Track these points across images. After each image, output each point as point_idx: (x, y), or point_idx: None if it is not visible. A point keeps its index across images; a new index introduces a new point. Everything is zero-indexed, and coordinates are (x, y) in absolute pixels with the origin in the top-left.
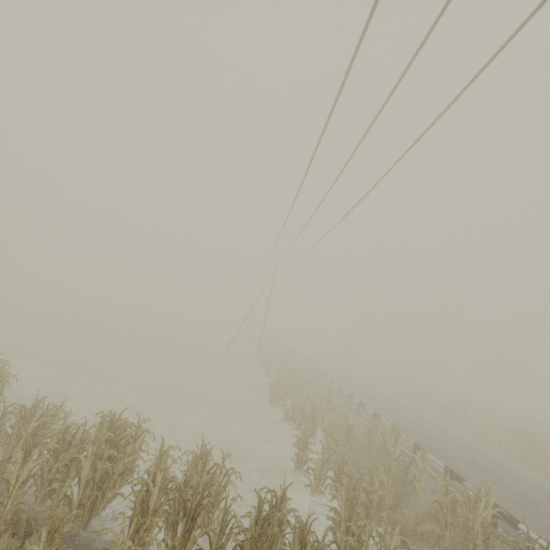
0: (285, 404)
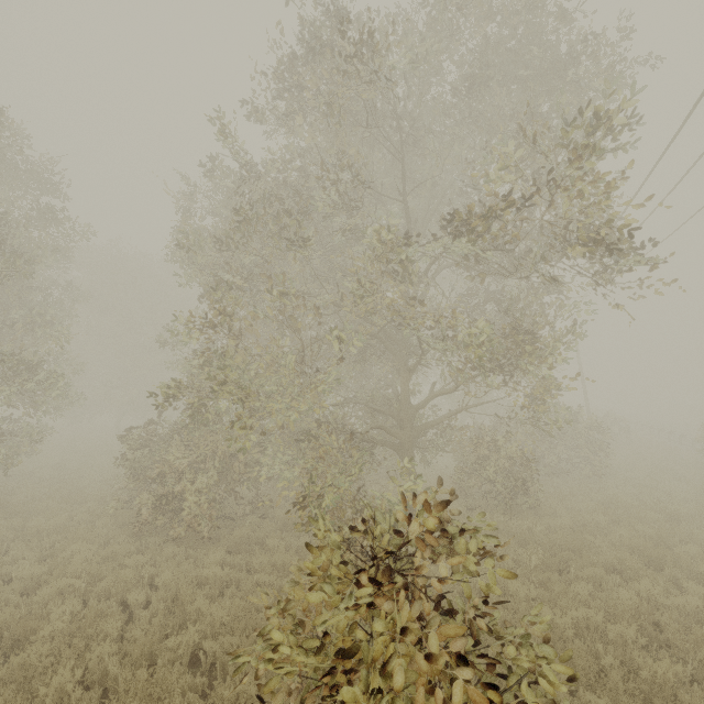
0: None
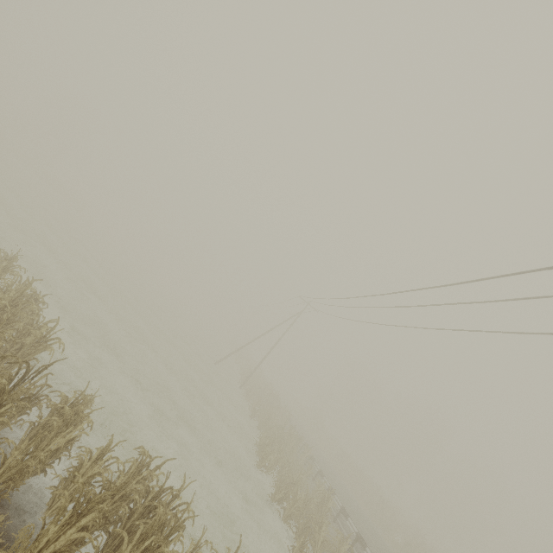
0: (271, 472)
